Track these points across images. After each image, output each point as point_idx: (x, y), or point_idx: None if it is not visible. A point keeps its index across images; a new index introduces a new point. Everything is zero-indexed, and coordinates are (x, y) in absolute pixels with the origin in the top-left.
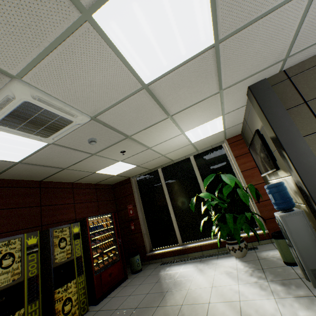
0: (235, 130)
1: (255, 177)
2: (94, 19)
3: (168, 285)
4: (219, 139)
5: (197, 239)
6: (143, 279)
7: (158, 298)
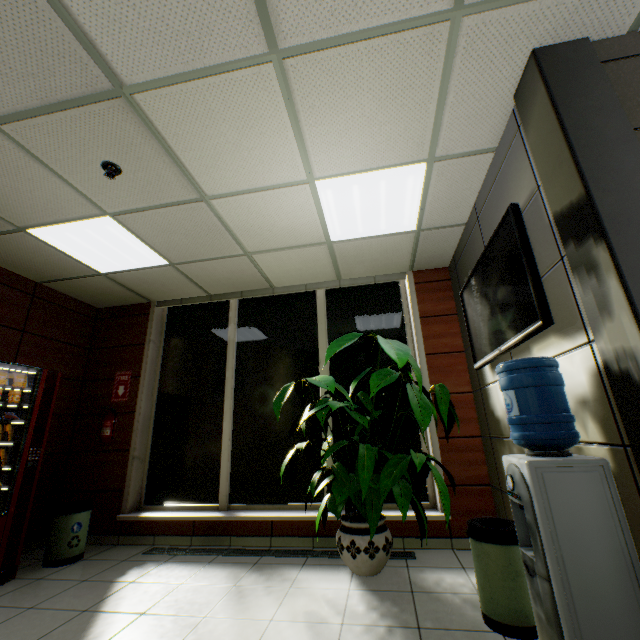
0: (441, 245)
1: (454, 374)
2: None
3: (109, 629)
4: (397, 264)
5: (271, 501)
6: (55, 592)
7: None
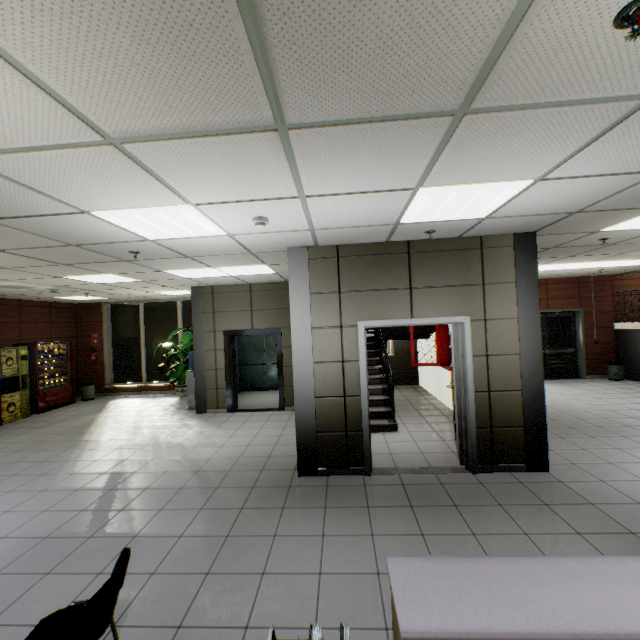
0: None
1: None
2: (64, 277)
3: (110, 407)
4: None
5: (162, 380)
6: (92, 404)
7: (96, 412)
